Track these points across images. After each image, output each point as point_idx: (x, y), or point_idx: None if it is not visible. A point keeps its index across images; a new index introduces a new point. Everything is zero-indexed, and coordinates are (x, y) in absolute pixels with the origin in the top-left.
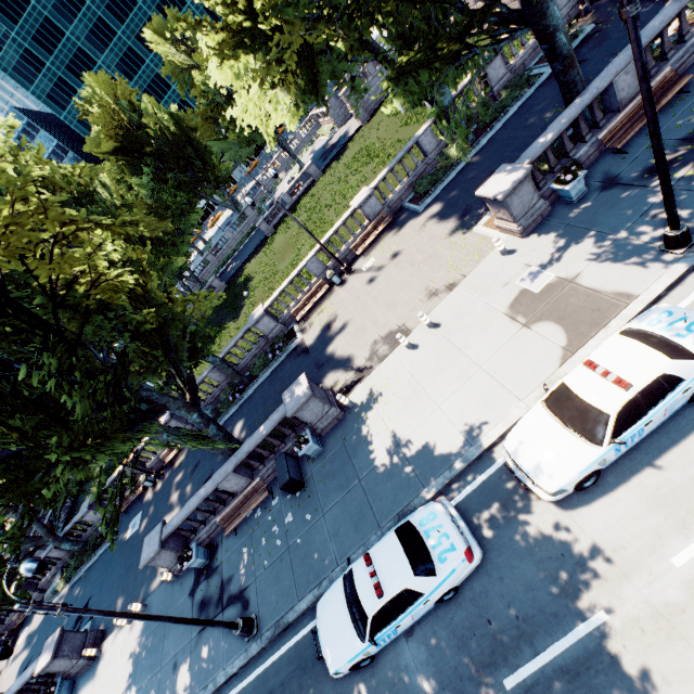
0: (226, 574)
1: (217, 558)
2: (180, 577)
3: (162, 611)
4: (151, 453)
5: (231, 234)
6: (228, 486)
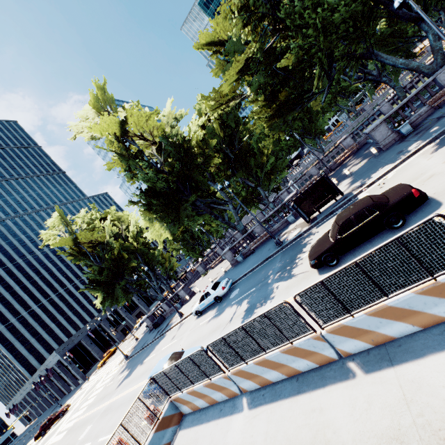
0: (439, 115)
1: (423, 123)
2: (382, 152)
3: (369, 164)
4: (326, 163)
5: (350, 123)
6: (442, 79)
